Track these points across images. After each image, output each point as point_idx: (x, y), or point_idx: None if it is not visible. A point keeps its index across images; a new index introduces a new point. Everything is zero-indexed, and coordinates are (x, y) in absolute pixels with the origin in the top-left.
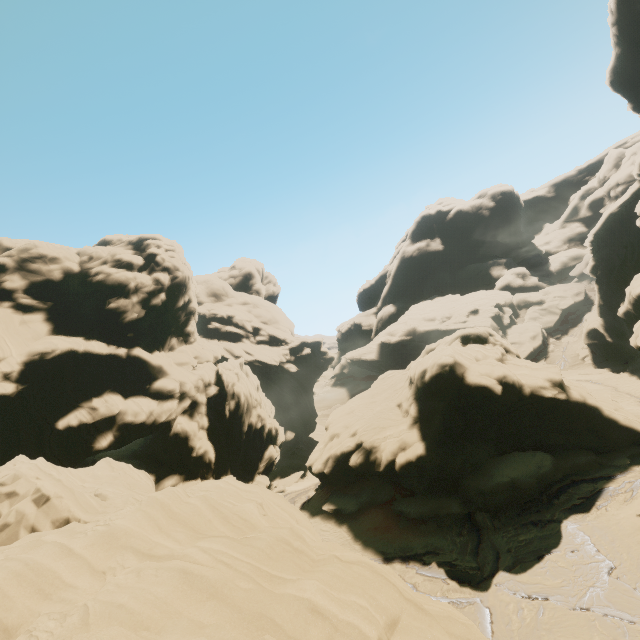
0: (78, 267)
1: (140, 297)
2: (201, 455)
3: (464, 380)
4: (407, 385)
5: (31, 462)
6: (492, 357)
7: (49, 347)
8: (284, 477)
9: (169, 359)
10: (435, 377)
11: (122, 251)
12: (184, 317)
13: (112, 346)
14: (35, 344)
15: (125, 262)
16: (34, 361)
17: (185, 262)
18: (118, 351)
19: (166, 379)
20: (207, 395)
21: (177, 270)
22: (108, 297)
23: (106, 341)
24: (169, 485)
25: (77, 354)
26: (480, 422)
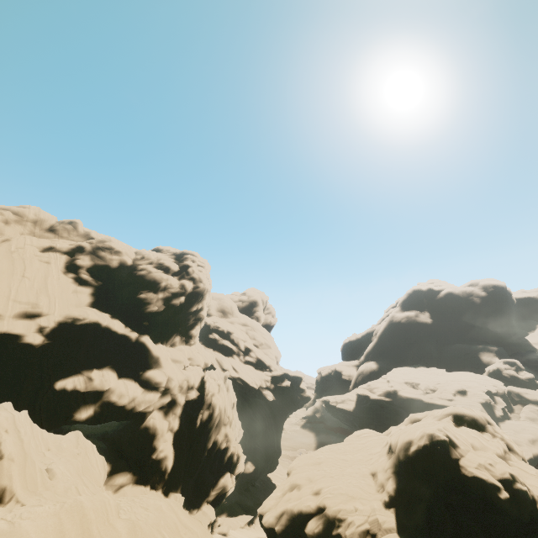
0: (131, 262)
1: (165, 295)
2: (160, 459)
3: (459, 469)
4: (385, 452)
5: (12, 412)
6: (492, 451)
7: (82, 315)
8: (231, 515)
9: (167, 353)
10: (422, 454)
11: (166, 258)
12: (193, 321)
13: (128, 328)
14: (74, 310)
15: (165, 266)
16: (67, 323)
17: (209, 278)
18: (131, 334)
19: (158, 371)
20: (187, 397)
21: (201, 282)
22: (142, 289)
23: (126, 323)
24: (119, 482)
25: (100, 327)
26: (476, 535)
